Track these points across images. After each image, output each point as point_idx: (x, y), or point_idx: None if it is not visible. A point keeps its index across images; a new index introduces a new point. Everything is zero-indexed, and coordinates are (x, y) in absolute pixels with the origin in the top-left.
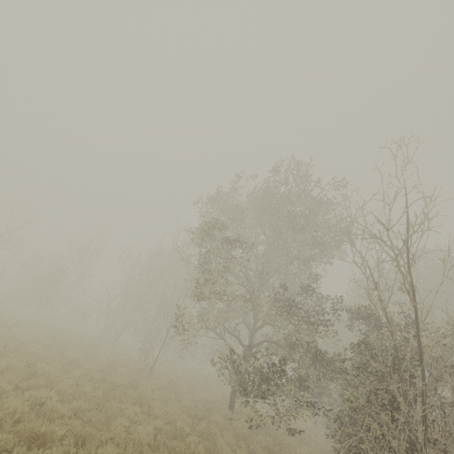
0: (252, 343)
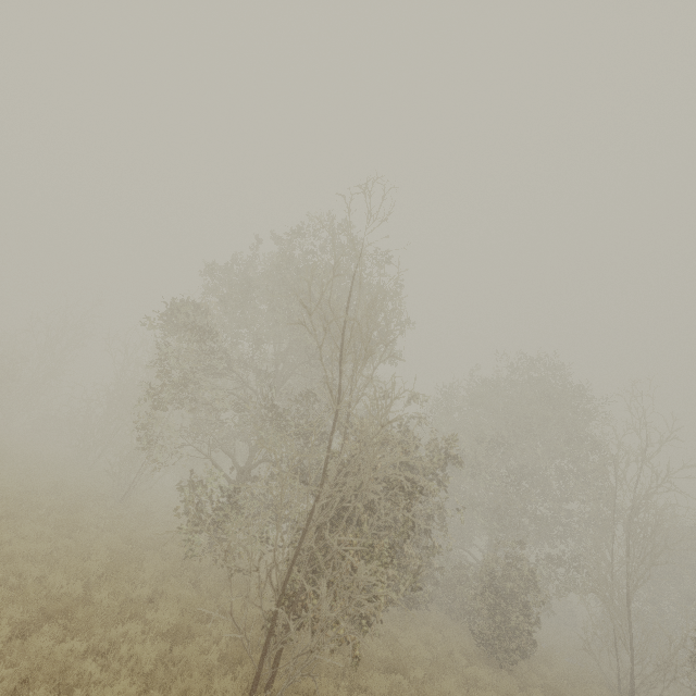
0: (249, 465)
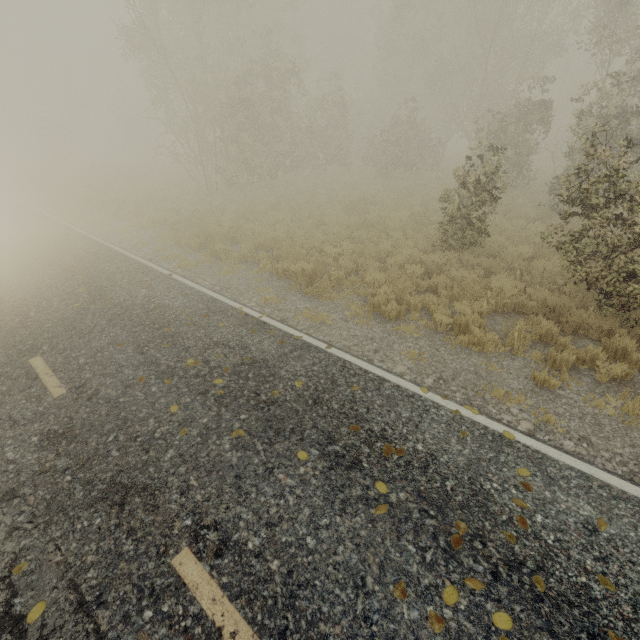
0: None
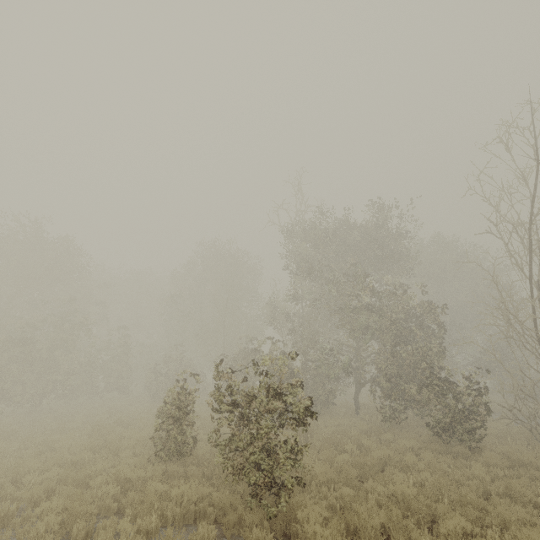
0: None
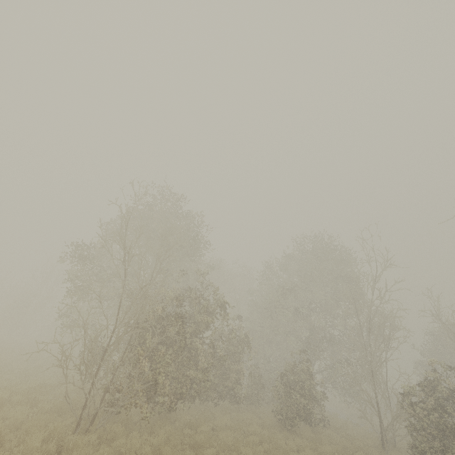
0: None
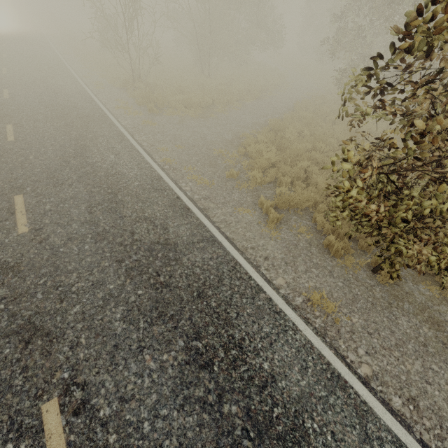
0: None
